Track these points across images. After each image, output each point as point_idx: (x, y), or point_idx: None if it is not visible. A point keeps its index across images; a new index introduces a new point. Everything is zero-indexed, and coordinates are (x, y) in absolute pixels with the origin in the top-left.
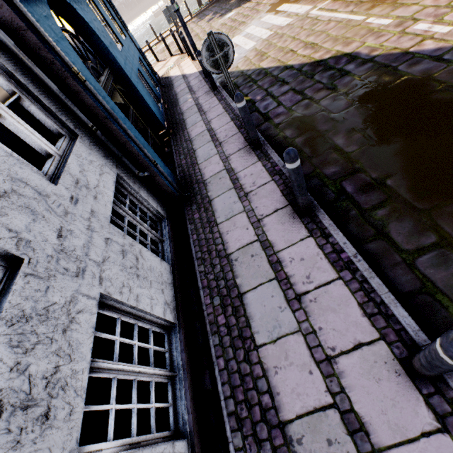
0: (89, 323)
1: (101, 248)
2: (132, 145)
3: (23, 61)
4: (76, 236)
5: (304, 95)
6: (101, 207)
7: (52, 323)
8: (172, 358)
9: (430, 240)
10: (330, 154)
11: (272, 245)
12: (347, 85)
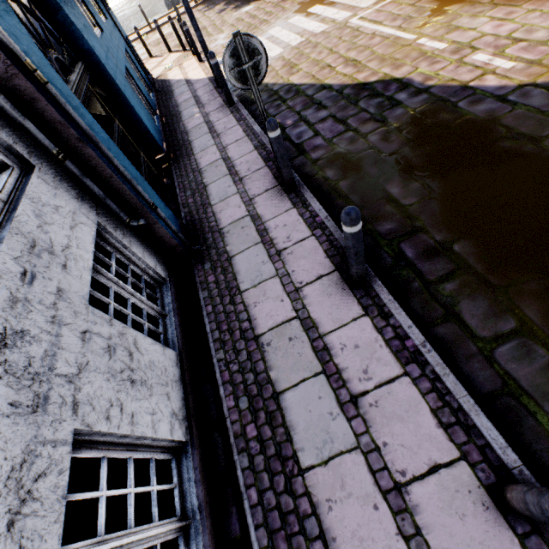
0: (56, 492)
1: (75, 351)
2: (120, 181)
3: None
4: (31, 339)
5: (347, 125)
6: (74, 280)
7: None
8: (183, 495)
9: (509, 325)
10: (384, 206)
11: (317, 326)
12: (400, 118)
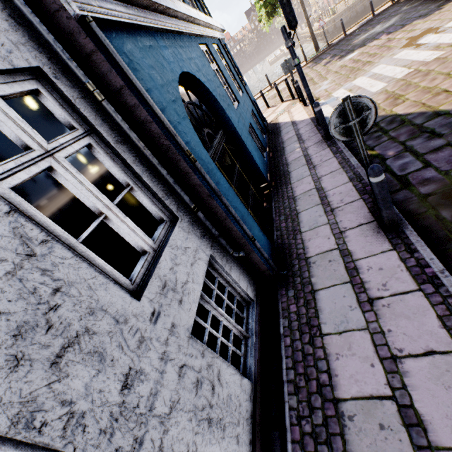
0: None
1: (171, 387)
2: (231, 221)
3: (142, 152)
4: (144, 377)
5: None
6: (184, 313)
7: None
8: None
9: None
10: None
11: (424, 426)
12: None
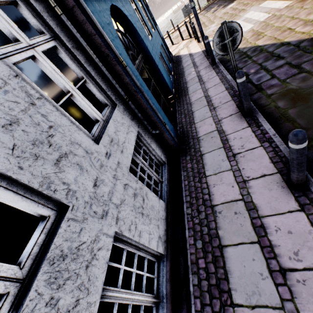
0: (104, 259)
1: (120, 193)
2: (150, 110)
3: (91, 56)
4: (105, 184)
5: (300, 68)
6: (124, 158)
7: (80, 260)
8: (158, 284)
9: None
10: None
11: (257, 209)
12: None
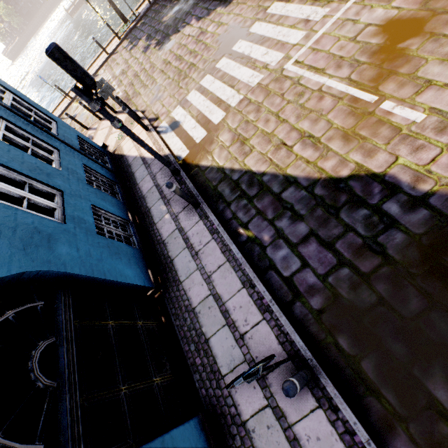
0: None
1: None
2: None
3: None
4: None
5: (337, 253)
6: None
7: None
8: None
9: None
10: (436, 423)
11: None
12: (403, 251)
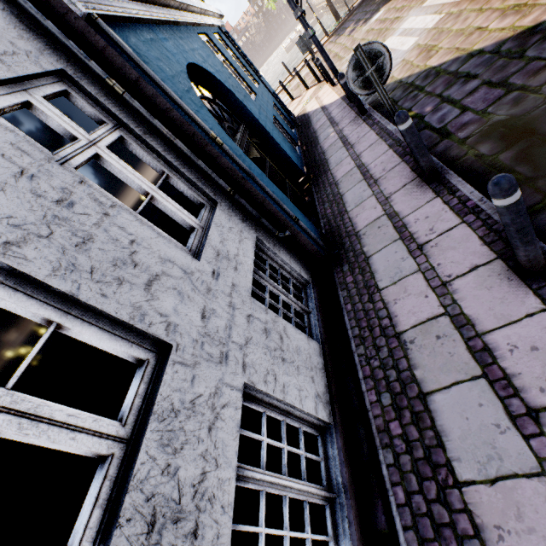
0: (234, 420)
1: (243, 328)
2: (270, 203)
3: (170, 140)
4: (218, 315)
5: (507, 86)
6: (241, 278)
7: (198, 419)
8: (329, 471)
9: None
10: None
11: (472, 323)
12: None
